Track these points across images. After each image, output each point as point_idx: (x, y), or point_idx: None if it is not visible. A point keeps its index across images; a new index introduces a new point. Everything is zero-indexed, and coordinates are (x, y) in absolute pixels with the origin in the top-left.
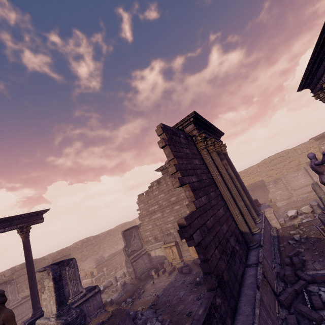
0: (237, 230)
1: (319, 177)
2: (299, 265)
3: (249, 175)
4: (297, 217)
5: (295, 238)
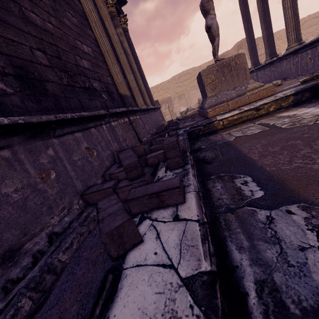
0: (113, 88)
1: (206, 21)
2: (171, 124)
3: (159, 92)
4: (187, 113)
5: (178, 118)
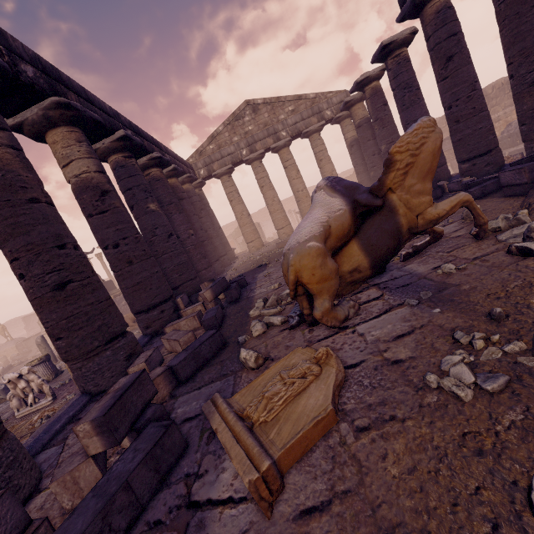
0: None
1: None
2: None
3: None
4: None
5: None
